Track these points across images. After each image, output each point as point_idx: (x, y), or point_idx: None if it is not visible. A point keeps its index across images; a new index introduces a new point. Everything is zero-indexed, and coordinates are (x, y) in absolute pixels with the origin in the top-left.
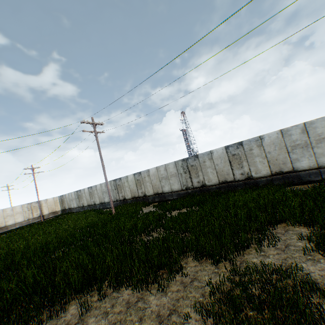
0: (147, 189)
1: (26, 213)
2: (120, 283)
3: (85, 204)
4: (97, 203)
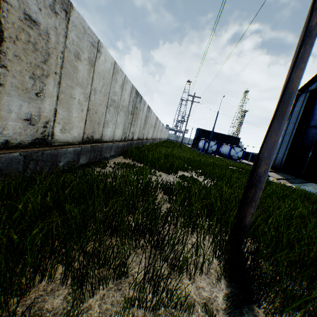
0: (69, 112)
1: None
2: None
3: None
4: None
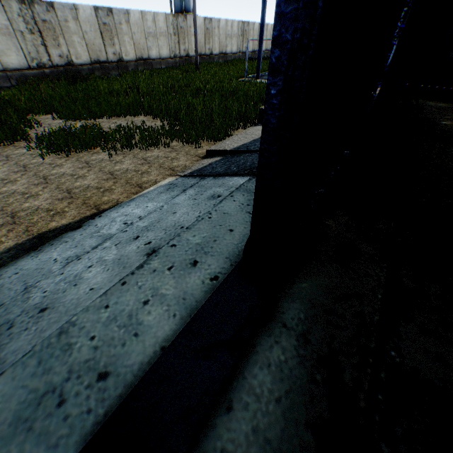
0: None
1: None
2: None
3: None
4: None
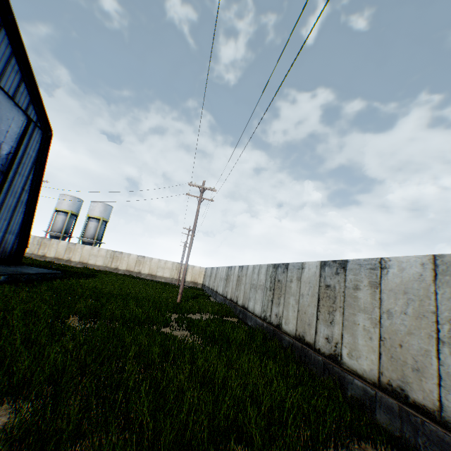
0: (240, 294)
1: (173, 270)
2: None
3: (210, 286)
4: (214, 290)
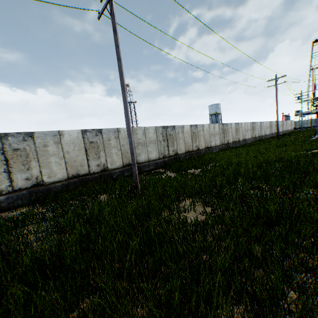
0: (112, 158)
1: None
2: None
3: None
4: None
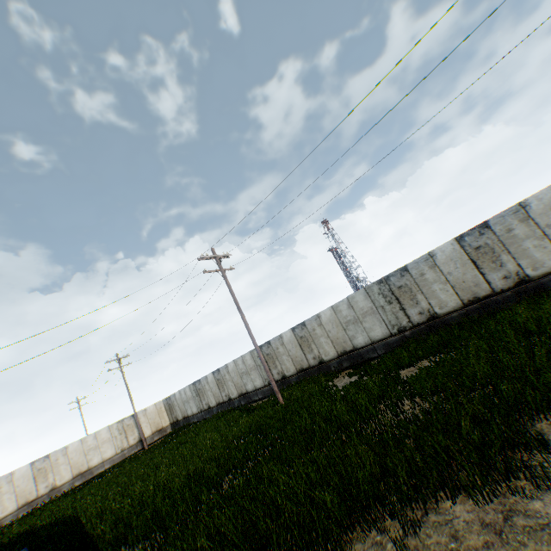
0: (323, 349)
1: (116, 439)
2: (427, 495)
3: (211, 404)
4: (234, 397)
